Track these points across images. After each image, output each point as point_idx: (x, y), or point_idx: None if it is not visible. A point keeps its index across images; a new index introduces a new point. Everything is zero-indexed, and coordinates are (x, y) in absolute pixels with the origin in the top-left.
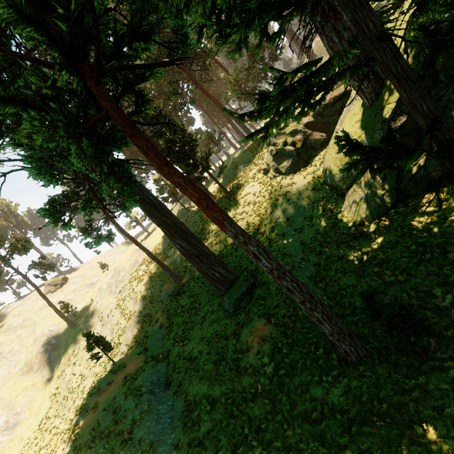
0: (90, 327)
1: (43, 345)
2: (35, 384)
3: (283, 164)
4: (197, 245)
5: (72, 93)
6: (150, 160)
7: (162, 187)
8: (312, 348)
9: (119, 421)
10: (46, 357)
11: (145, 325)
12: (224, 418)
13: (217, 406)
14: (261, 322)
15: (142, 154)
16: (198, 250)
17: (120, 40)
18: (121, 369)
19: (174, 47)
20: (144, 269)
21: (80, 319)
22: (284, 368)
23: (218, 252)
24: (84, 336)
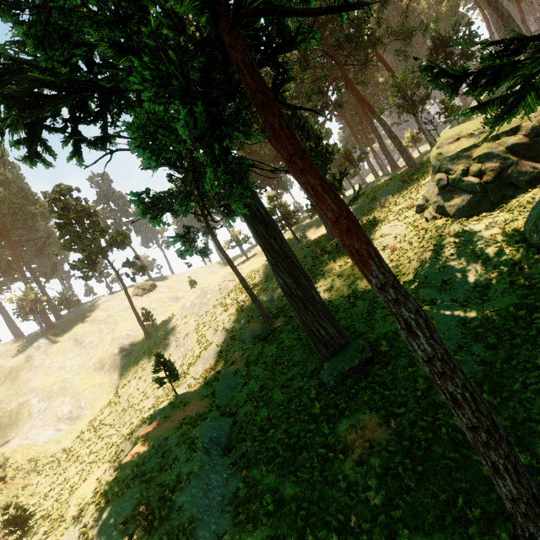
0: (164, 344)
1: (118, 348)
2: (102, 384)
3: (453, 202)
4: (305, 286)
5: (198, 48)
6: (278, 146)
7: (274, 207)
8: (460, 501)
9: (164, 470)
10: (118, 361)
11: (219, 362)
12: (290, 534)
13: (284, 510)
14: (372, 418)
15: (270, 135)
16: (305, 292)
17: None
18: (182, 406)
19: None
20: (232, 298)
21: (157, 332)
22: (400, 509)
23: (326, 302)
24: (153, 355)
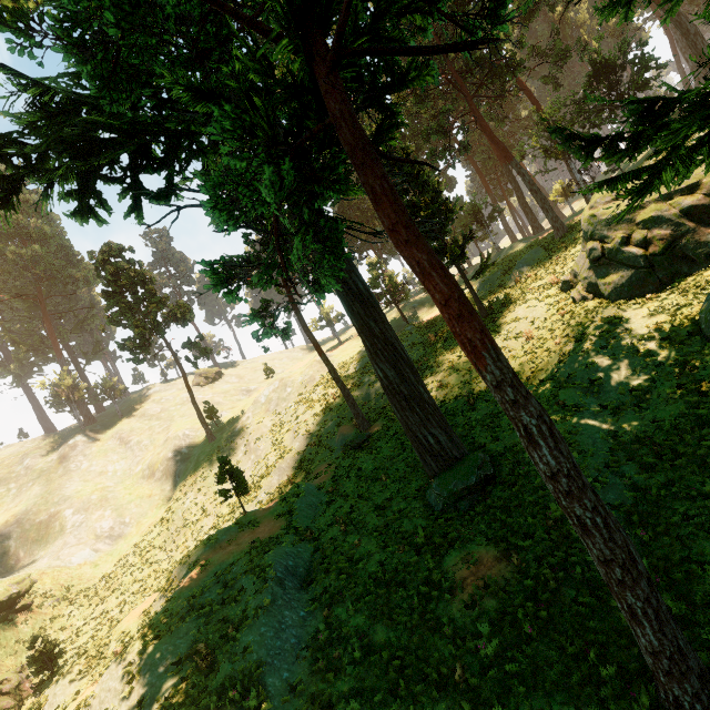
0: (230, 448)
1: (173, 451)
2: (151, 496)
3: (609, 279)
4: (411, 381)
5: (289, 91)
6: (379, 213)
7: (377, 278)
8: (592, 655)
9: (227, 603)
10: (172, 467)
11: (299, 474)
12: (380, 687)
13: (373, 659)
14: (490, 551)
15: (370, 200)
16: (410, 388)
17: (385, 9)
18: (251, 526)
19: (470, 29)
20: (319, 393)
21: (222, 433)
22: (517, 662)
23: (439, 402)
24: (218, 460)
